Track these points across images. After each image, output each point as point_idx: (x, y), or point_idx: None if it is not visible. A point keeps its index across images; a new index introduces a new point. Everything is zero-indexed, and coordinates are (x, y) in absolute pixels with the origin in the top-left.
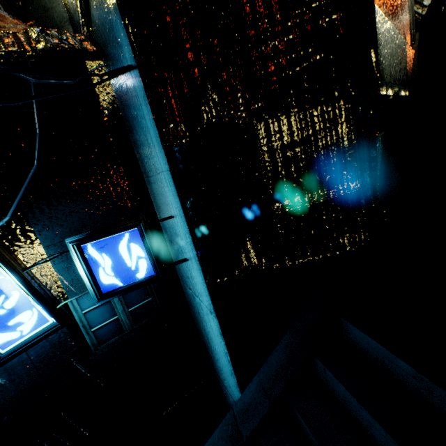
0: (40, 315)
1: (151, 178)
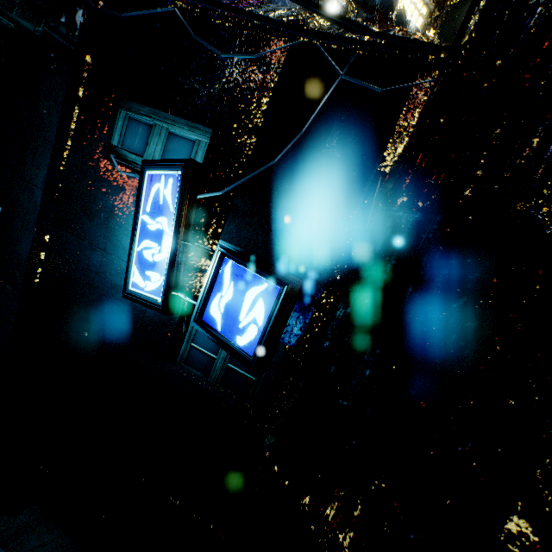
0: (161, 286)
1: None
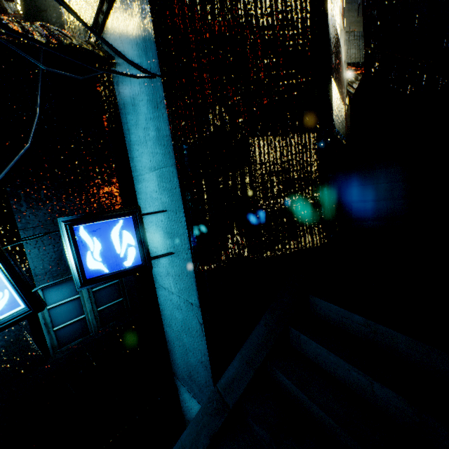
0: (12, 298)
1: (143, 176)
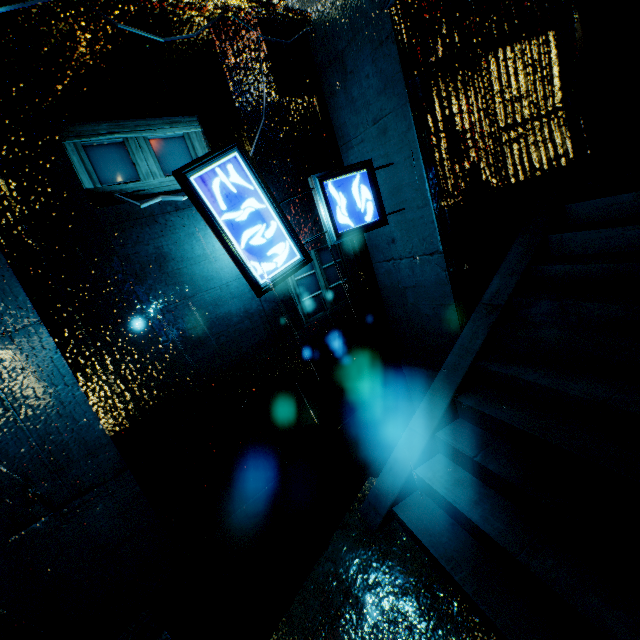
0: (291, 249)
1: (356, 139)
